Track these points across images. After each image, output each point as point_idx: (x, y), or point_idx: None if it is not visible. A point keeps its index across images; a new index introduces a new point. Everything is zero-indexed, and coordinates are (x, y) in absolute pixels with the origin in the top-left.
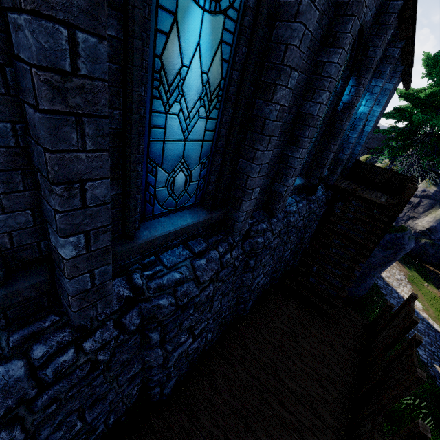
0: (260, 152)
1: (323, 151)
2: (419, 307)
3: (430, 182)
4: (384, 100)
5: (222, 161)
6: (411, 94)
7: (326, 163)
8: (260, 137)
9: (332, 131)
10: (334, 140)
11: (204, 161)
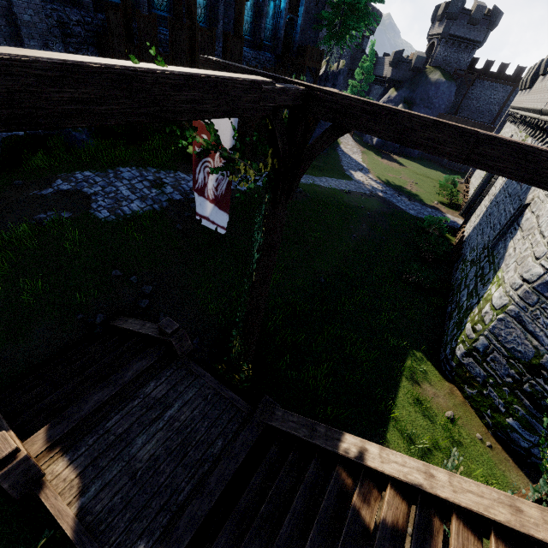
0: (219, 6)
1: (259, 24)
2: (359, 160)
3: (394, 90)
4: (304, 2)
5: (210, 9)
6: (329, 0)
7: (261, 30)
8: (219, 1)
9: (260, 13)
10: (262, 18)
11: (205, 7)
